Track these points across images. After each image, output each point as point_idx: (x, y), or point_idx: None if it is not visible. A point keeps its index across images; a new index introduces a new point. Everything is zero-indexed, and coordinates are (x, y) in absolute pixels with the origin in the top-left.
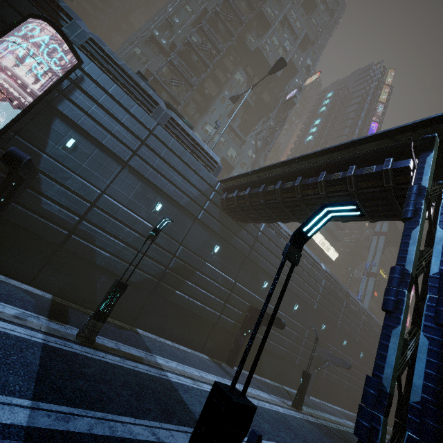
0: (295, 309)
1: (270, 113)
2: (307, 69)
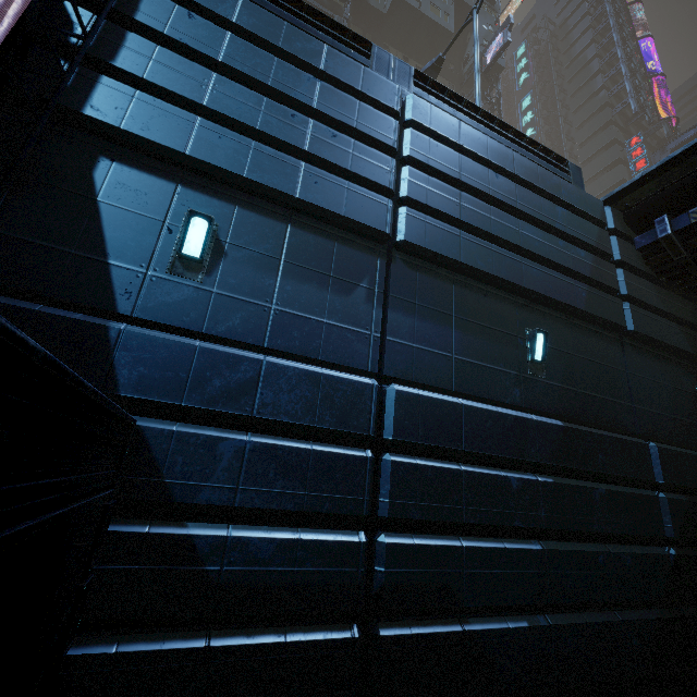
0: None
1: None
2: (489, 2)
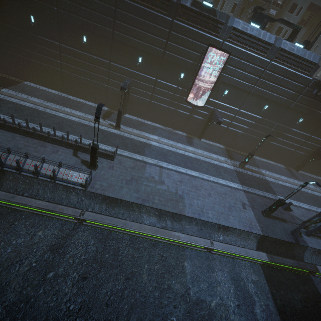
0: None
1: None
2: None
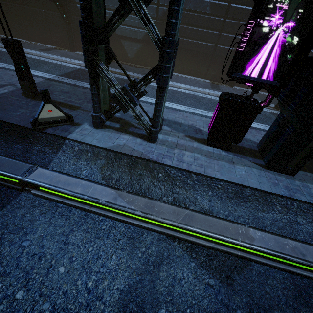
0: None
1: None
2: None
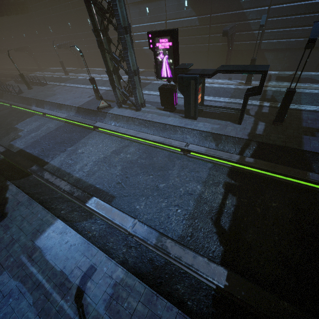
0: None
1: None
2: None
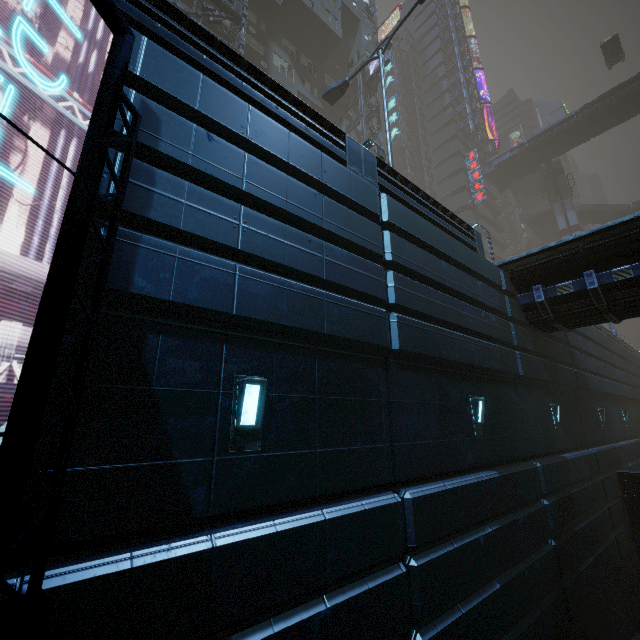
0: (625, 420)
1: (348, 111)
2: (368, 13)
